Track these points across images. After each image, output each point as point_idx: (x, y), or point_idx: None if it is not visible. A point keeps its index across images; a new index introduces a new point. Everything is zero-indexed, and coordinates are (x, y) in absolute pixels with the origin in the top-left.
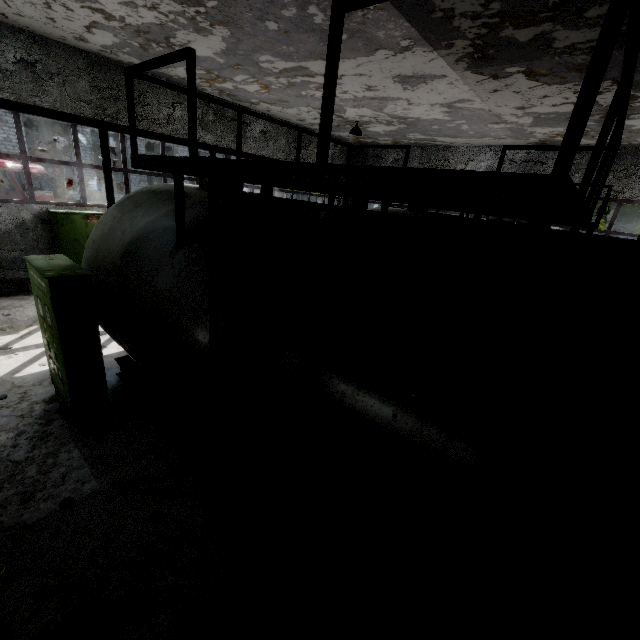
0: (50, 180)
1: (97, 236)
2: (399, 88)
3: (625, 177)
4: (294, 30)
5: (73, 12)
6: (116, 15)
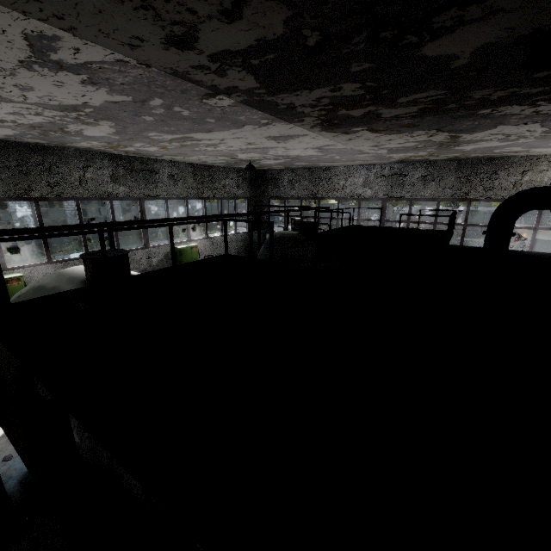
0: None
1: None
2: (274, 142)
3: (469, 182)
4: (169, 119)
5: None
6: (7, 119)
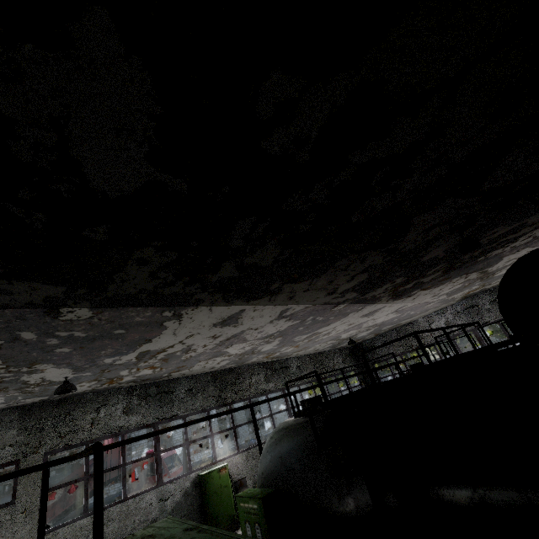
0: (177, 456)
1: (264, 468)
2: (365, 318)
3: None
4: (310, 325)
5: (216, 360)
6: (234, 353)
